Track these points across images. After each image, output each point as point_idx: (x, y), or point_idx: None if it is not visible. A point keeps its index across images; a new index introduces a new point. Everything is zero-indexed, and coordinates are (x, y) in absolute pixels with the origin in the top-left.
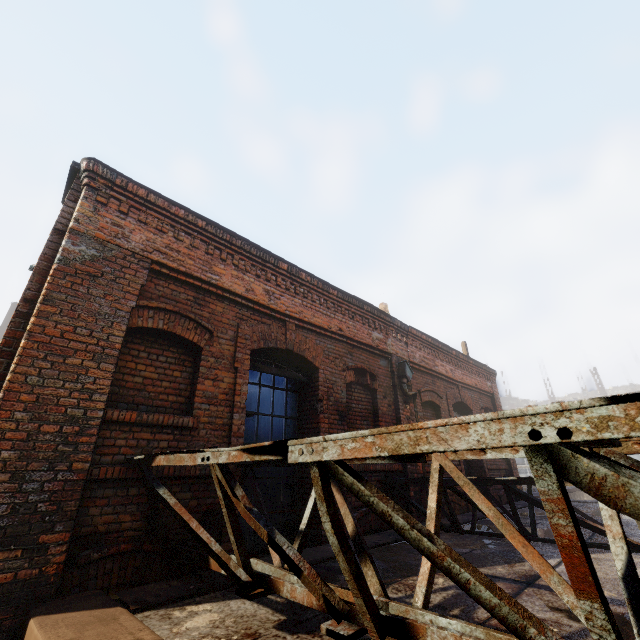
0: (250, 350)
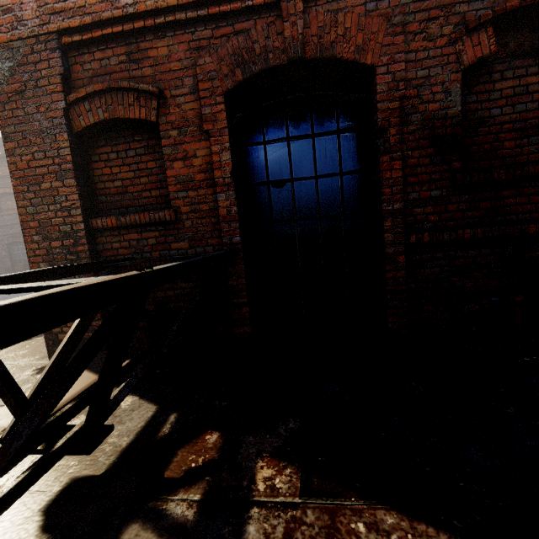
0: (222, 95)
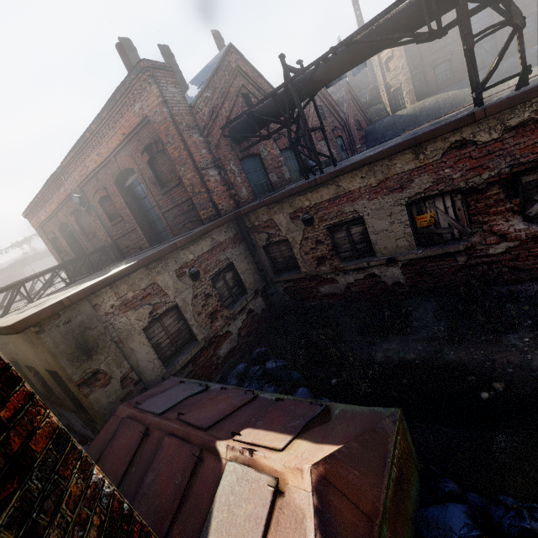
0: (59, 231)
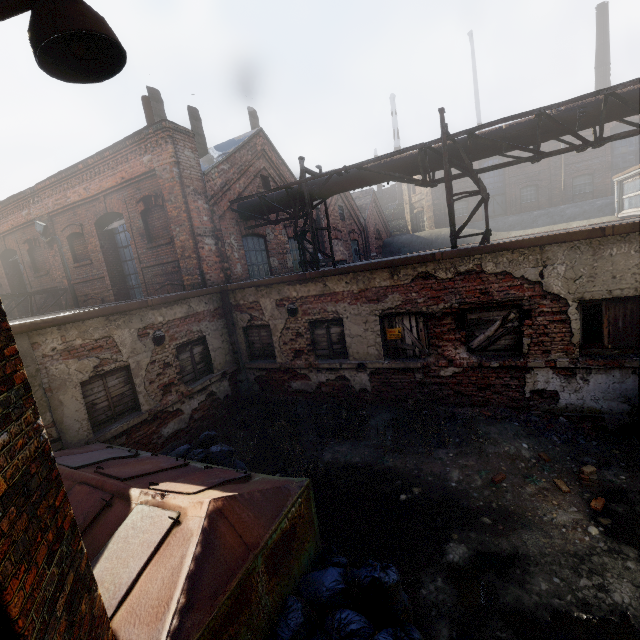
0: None
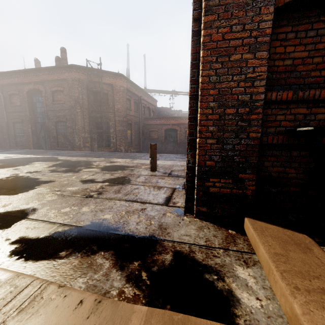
0: None
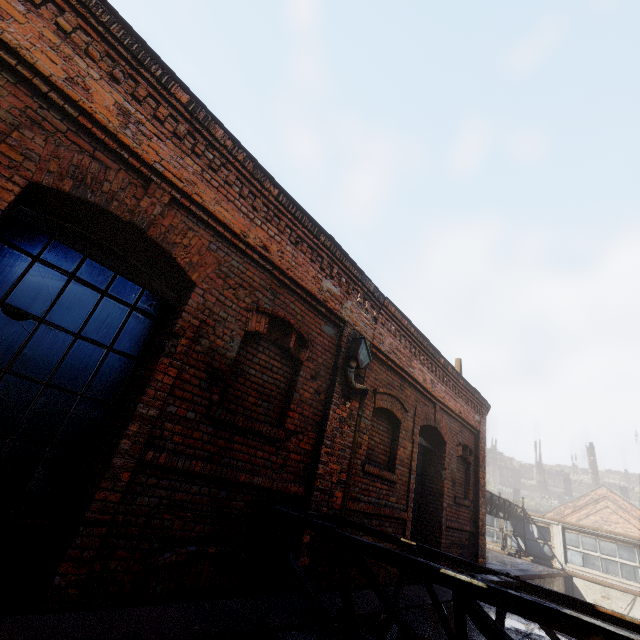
0: (27, 180)
